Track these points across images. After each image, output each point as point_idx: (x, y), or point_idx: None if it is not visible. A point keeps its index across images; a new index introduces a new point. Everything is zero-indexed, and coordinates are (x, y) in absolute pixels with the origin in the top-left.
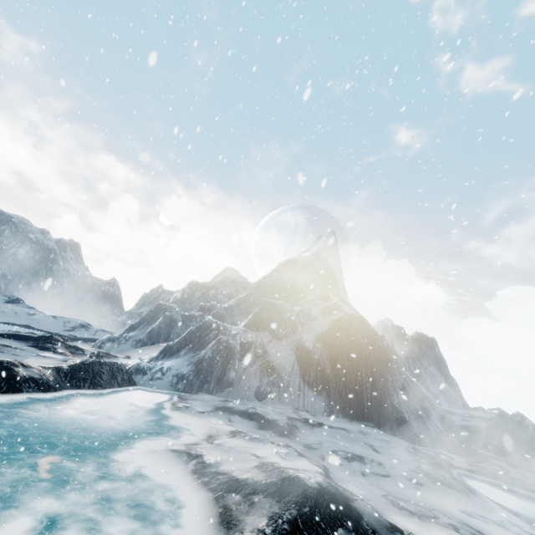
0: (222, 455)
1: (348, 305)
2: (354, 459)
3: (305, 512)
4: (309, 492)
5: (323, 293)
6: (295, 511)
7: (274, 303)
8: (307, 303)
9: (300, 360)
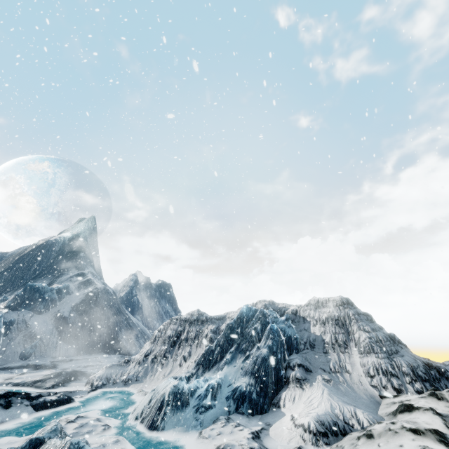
0: (23, 379)
1: (99, 279)
2: (89, 366)
3: (67, 376)
4: (69, 372)
5: (80, 271)
6: (64, 378)
7: (37, 286)
8: (65, 280)
9: (58, 326)
